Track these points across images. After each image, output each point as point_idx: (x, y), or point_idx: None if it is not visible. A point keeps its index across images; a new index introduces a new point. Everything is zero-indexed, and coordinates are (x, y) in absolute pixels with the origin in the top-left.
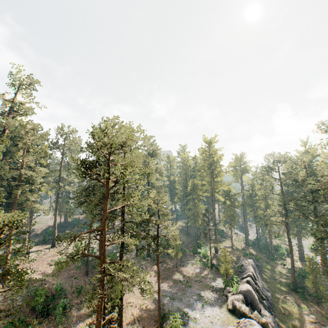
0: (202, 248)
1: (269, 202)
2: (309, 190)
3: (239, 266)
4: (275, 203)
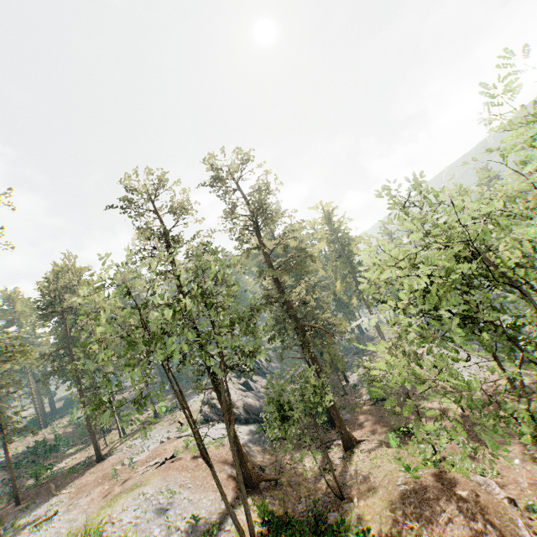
0: None
1: None
2: None
3: None
4: None
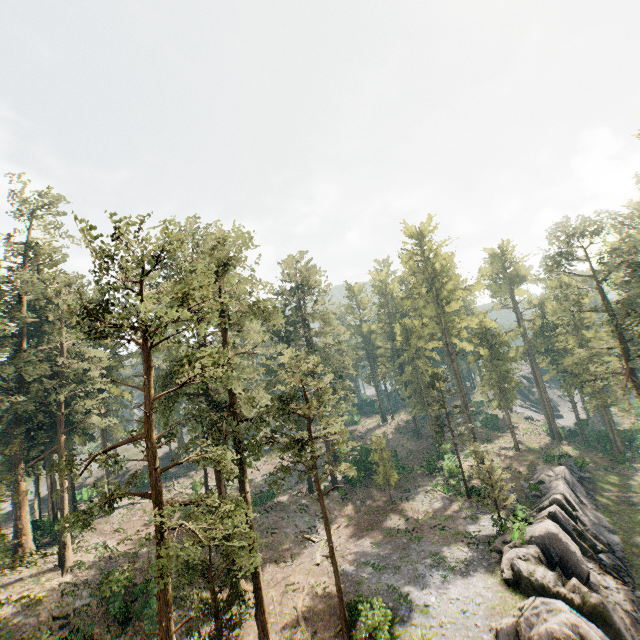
0: (445, 457)
1: (586, 334)
2: None
3: (531, 485)
4: (603, 333)
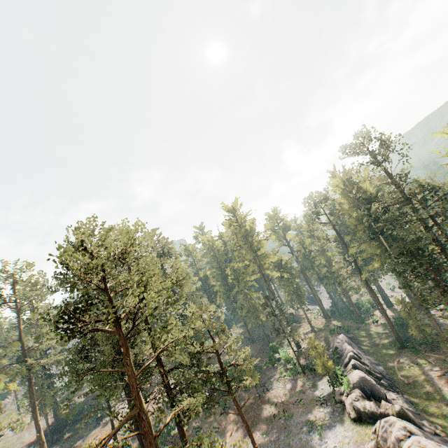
0: (279, 351)
1: (328, 254)
2: (365, 222)
3: (333, 352)
4: (335, 252)
